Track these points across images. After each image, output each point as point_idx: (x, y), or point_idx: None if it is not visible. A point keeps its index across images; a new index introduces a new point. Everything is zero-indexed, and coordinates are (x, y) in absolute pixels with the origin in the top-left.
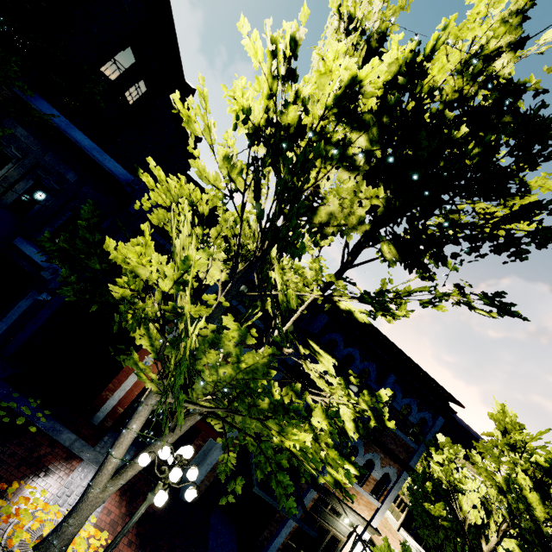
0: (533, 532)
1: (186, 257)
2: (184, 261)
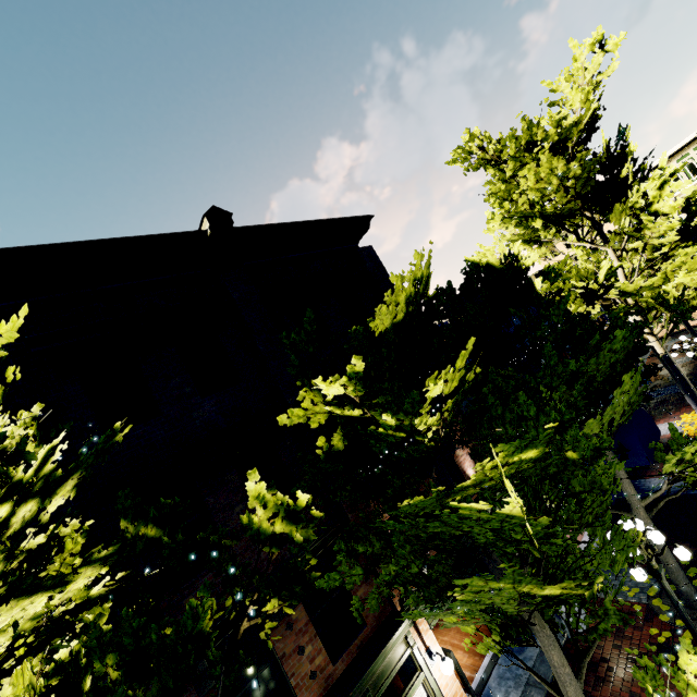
0: (660, 249)
1: None
2: None
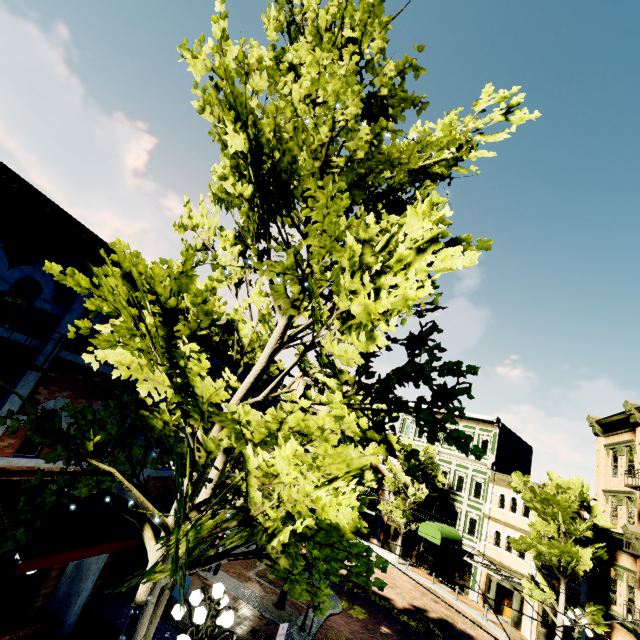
0: None
1: (365, 465)
2: (359, 469)
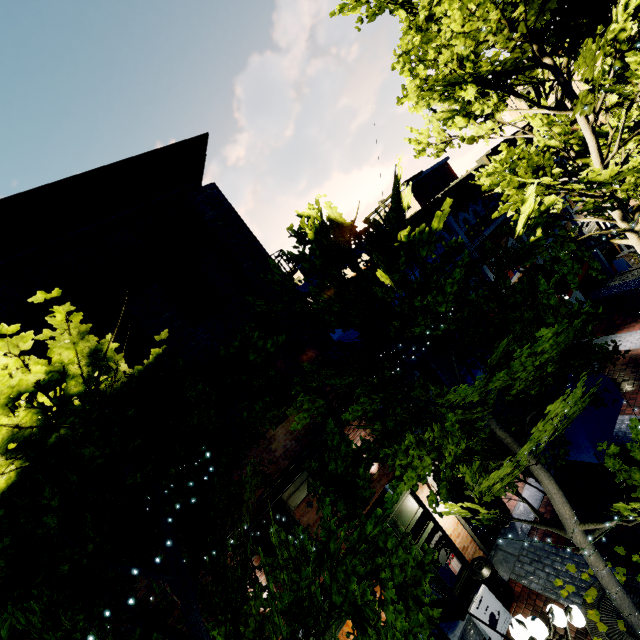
0: None
1: None
2: None
